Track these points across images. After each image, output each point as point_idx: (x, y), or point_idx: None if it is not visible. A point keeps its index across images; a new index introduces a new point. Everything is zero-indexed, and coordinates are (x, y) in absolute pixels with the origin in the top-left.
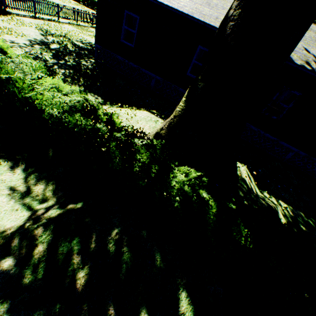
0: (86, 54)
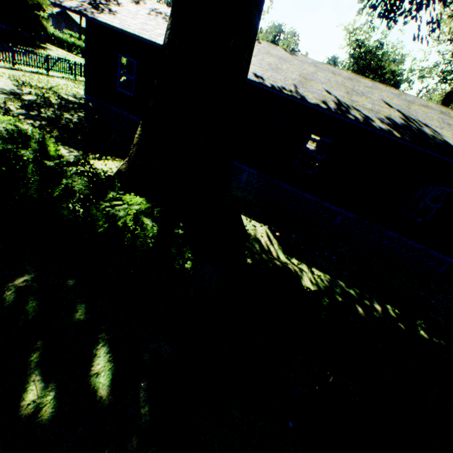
0: (74, 108)
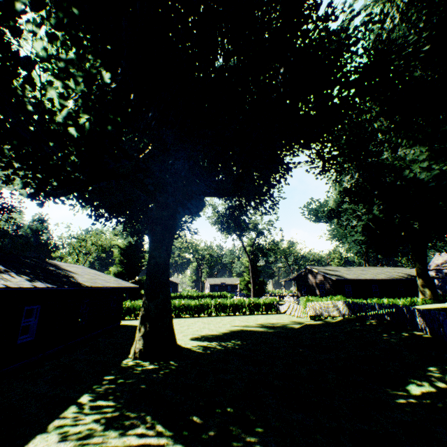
0: None
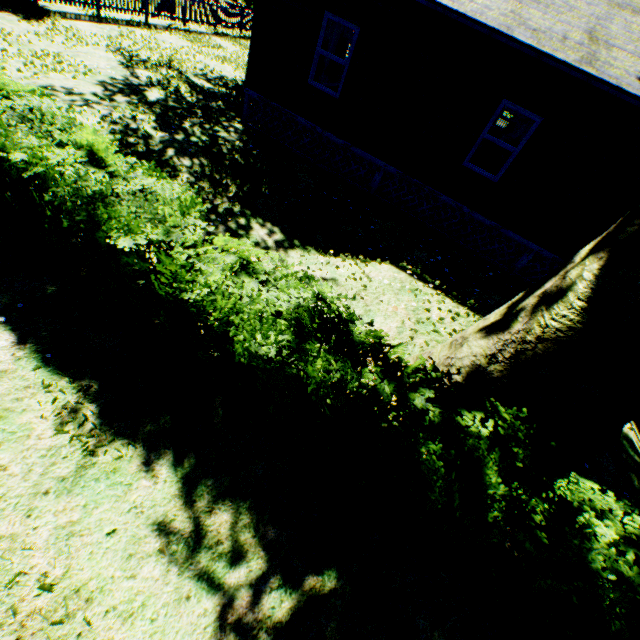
0: (222, 110)
